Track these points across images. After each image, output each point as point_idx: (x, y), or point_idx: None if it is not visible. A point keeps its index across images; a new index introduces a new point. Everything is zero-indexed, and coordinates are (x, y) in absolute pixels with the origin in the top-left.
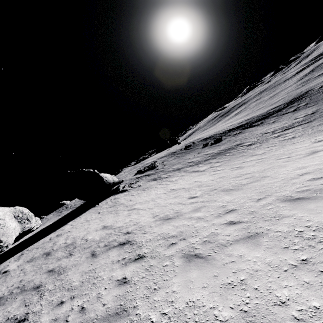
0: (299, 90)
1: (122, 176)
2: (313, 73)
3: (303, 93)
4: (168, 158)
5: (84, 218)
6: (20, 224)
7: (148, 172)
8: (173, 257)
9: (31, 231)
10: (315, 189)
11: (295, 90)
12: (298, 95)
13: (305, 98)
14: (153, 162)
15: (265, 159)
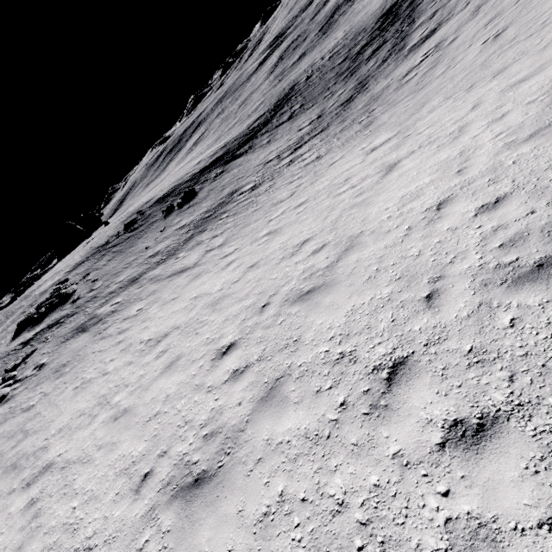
0: (279, 87)
1: None
2: (285, 61)
3: (288, 91)
4: (95, 263)
5: None
6: None
7: (54, 315)
8: None
9: None
10: (540, 228)
11: (274, 88)
12: (281, 94)
13: (294, 97)
14: (57, 286)
15: (309, 203)
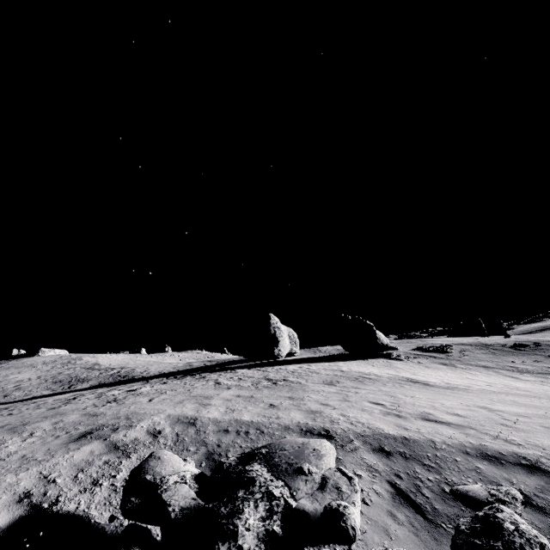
0: None
1: None
2: None
3: None
4: (473, 349)
5: (356, 364)
6: (290, 345)
7: (434, 354)
8: (460, 390)
9: (292, 355)
10: None
11: None
12: None
13: None
14: (445, 345)
15: None
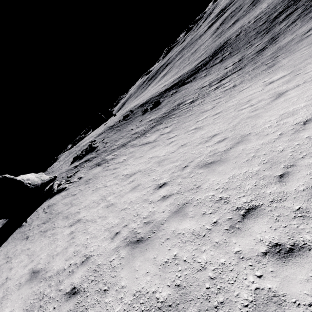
0: (217, 41)
1: (56, 167)
2: (224, 25)
3: (223, 44)
4: (107, 134)
5: (4, 253)
6: None
7: (88, 156)
8: None
9: None
10: None
11: (214, 43)
12: (218, 46)
13: (226, 48)
14: (90, 143)
15: (222, 113)
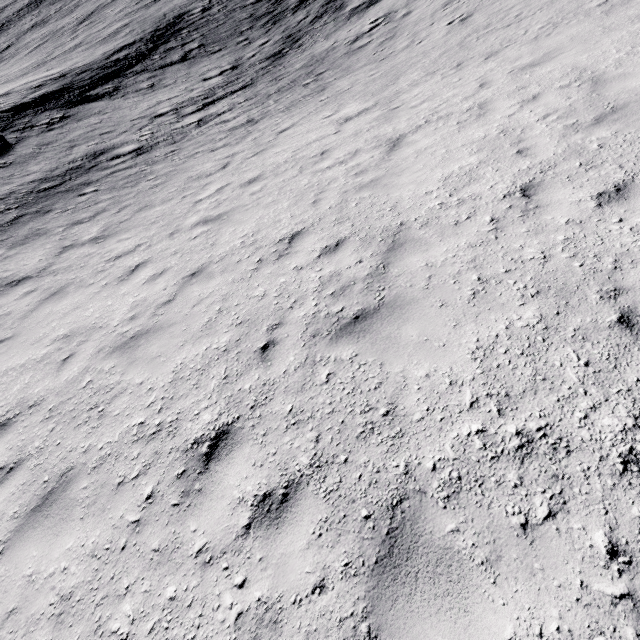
0: (155, 9)
1: None
2: None
3: (173, 19)
4: None
5: None
6: None
7: None
8: None
9: None
10: None
11: (146, 10)
12: (161, 21)
13: (186, 30)
14: None
15: (267, 179)
